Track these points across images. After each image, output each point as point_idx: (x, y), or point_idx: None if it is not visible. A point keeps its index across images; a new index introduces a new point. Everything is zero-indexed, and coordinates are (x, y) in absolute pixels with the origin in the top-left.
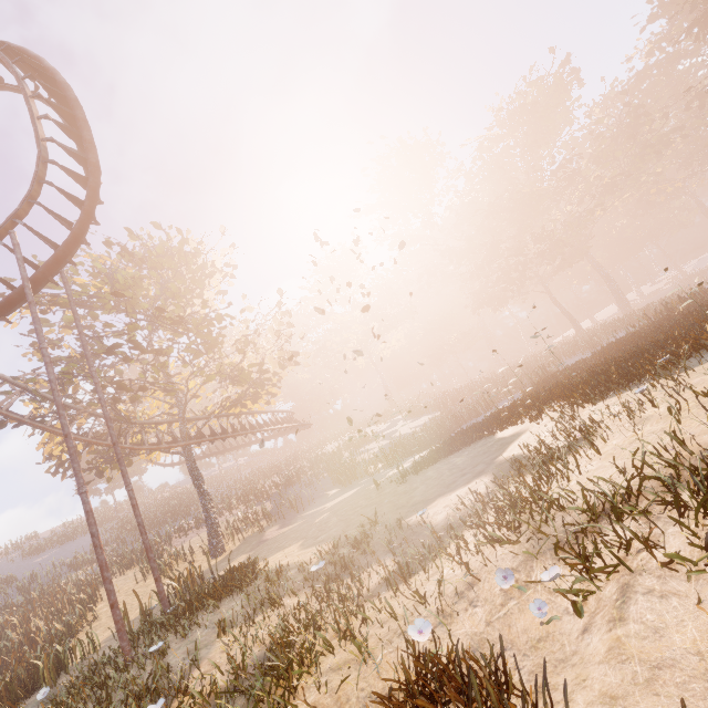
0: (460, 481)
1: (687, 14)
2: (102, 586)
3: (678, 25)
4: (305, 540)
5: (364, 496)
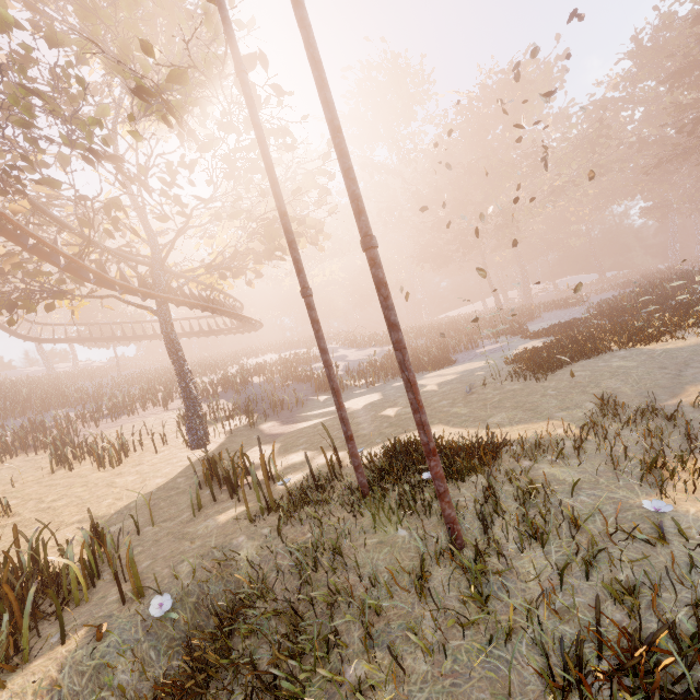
0: (694, 375)
1: (651, 67)
2: None
3: (644, 73)
4: (450, 424)
5: (455, 393)
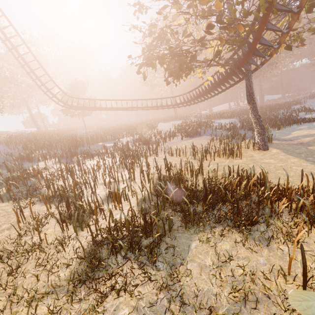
0: None
1: None
2: (138, 166)
3: None
4: None
5: None
